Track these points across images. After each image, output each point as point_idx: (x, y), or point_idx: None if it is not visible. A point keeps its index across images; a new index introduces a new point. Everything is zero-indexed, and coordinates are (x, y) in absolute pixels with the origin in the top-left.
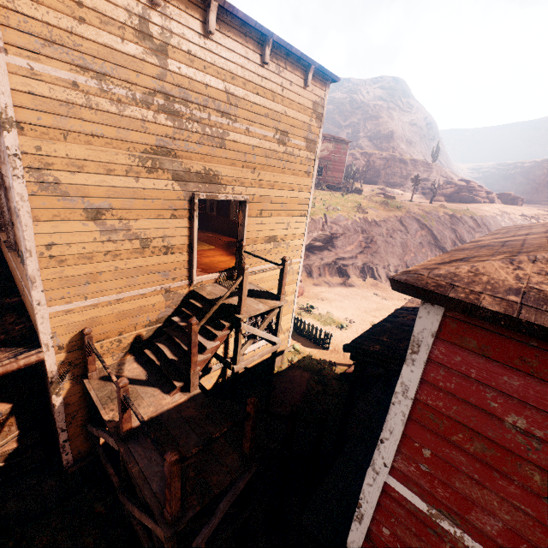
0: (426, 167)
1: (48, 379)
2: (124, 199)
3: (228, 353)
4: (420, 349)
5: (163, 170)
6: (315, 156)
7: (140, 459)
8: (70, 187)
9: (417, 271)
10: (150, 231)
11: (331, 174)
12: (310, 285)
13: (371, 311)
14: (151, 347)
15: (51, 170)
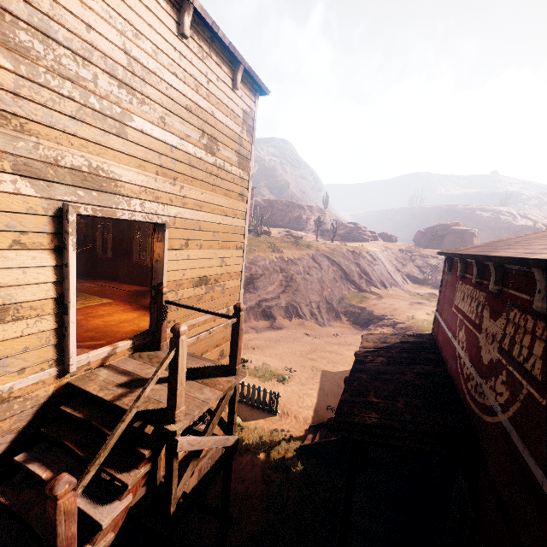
0: (321, 212)
1: None
2: None
3: None
4: None
5: None
6: (248, 176)
7: None
8: None
9: None
10: None
11: None
12: None
13: (307, 353)
14: None
15: None
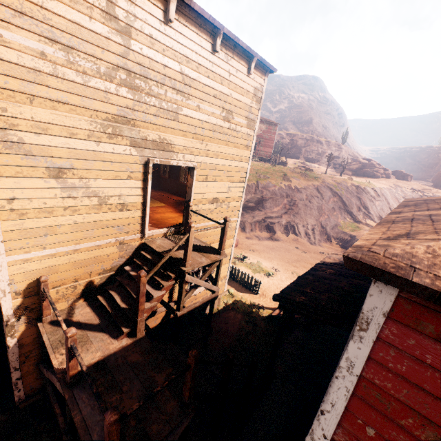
0: (337, 147)
1: (4, 322)
2: (85, 161)
3: (172, 297)
4: (370, 327)
5: (123, 137)
6: (254, 132)
7: (84, 407)
8: (34, 147)
9: (370, 248)
10: (108, 190)
11: (263, 149)
12: (243, 238)
13: (292, 262)
14: (104, 292)
15: (16, 131)
